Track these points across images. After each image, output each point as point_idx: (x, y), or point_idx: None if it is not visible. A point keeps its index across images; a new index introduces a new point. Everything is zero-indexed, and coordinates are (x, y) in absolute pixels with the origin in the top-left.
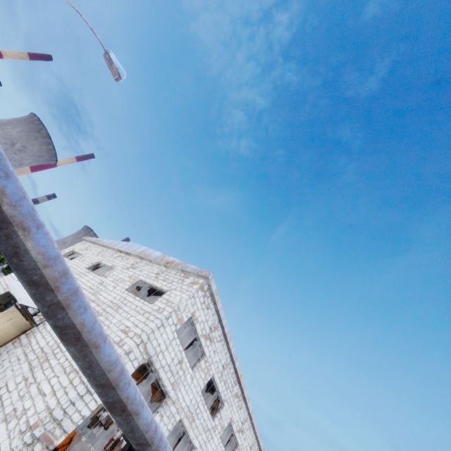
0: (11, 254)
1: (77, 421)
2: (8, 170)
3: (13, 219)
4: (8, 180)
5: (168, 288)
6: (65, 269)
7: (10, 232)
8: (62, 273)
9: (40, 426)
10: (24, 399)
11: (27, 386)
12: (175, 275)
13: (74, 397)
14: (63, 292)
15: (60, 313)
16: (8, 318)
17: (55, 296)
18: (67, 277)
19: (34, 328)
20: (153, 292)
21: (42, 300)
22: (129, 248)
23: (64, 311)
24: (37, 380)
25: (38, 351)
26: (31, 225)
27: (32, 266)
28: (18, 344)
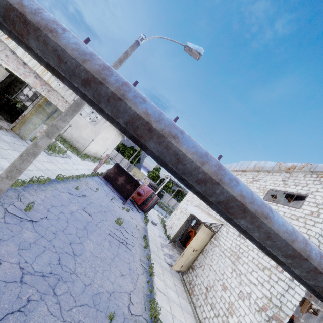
0: (264, 238)
1: (291, 308)
2: (234, 177)
3: (256, 213)
4: (239, 184)
5: (306, 192)
6: (302, 236)
7: (259, 223)
8: (304, 242)
9: (268, 309)
10: (242, 285)
11: (238, 275)
12: (304, 177)
13: (281, 290)
14: (314, 259)
15: (319, 276)
16: (203, 231)
17: (309, 263)
18: (308, 244)
19: (215, 234)
20: (277, 192)
21: (299, 267)
22: (241, 166)
23: (322, 274)
24: (242, 272)
25: (229, 251)
26: (267, 212)
27: (283, 244)
28: (213, 245)
